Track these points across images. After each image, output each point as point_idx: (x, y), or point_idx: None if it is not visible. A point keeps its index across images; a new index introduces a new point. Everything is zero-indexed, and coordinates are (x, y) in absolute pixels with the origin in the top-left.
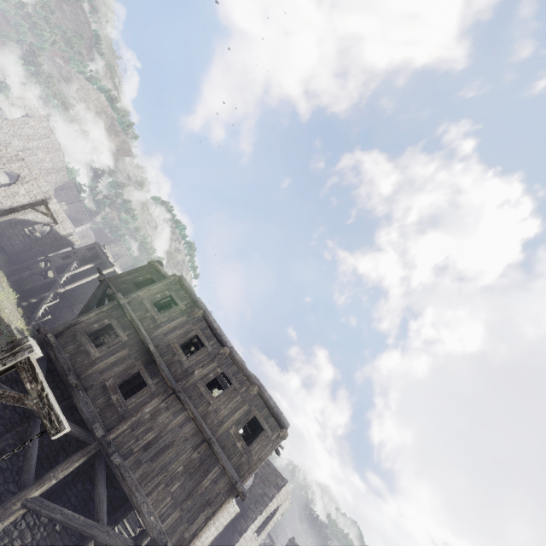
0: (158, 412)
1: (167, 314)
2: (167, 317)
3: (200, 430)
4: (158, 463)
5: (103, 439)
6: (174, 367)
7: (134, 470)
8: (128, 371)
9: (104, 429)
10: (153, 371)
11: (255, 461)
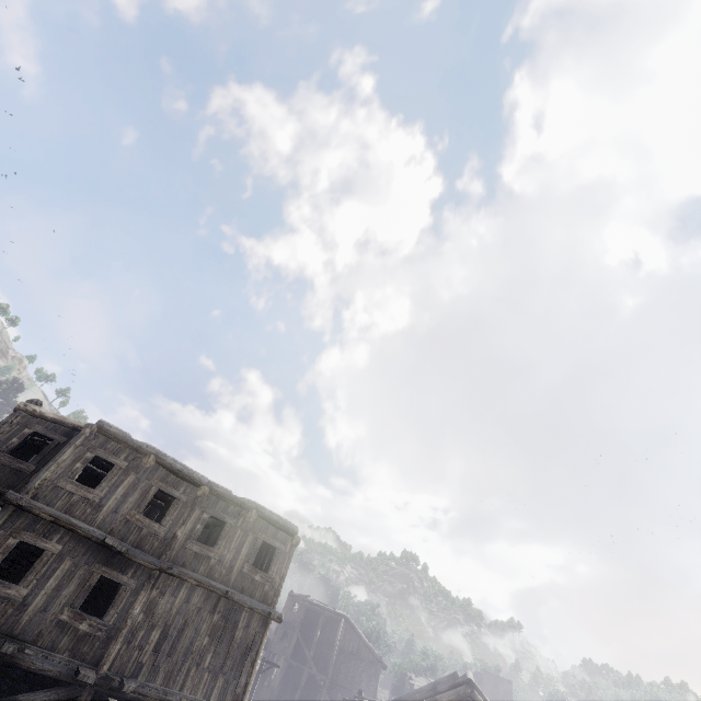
0: (152, 604)
1: (105, 484)
2: (107, 488)
3: (211, 591)
4: (178, 653)
5: (96, 678)
6: (147, 543)
7: (153, 679)
8: (86, 585)
9: (90, 668)
10: (121, 564)
11: (279, 582)
